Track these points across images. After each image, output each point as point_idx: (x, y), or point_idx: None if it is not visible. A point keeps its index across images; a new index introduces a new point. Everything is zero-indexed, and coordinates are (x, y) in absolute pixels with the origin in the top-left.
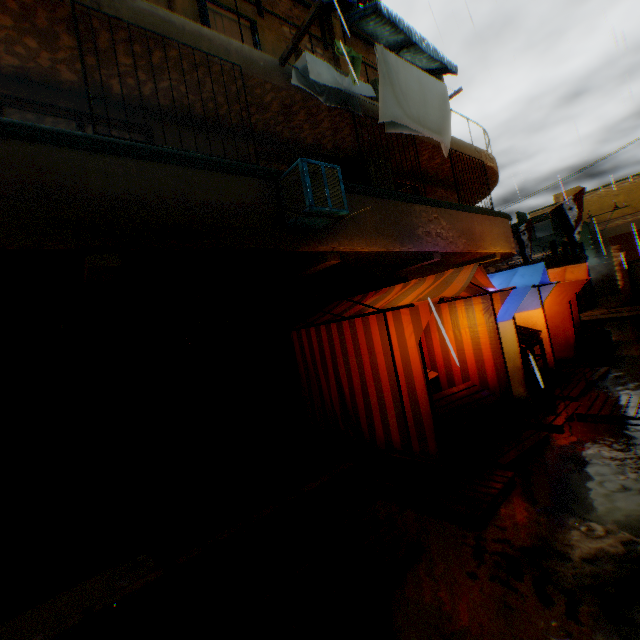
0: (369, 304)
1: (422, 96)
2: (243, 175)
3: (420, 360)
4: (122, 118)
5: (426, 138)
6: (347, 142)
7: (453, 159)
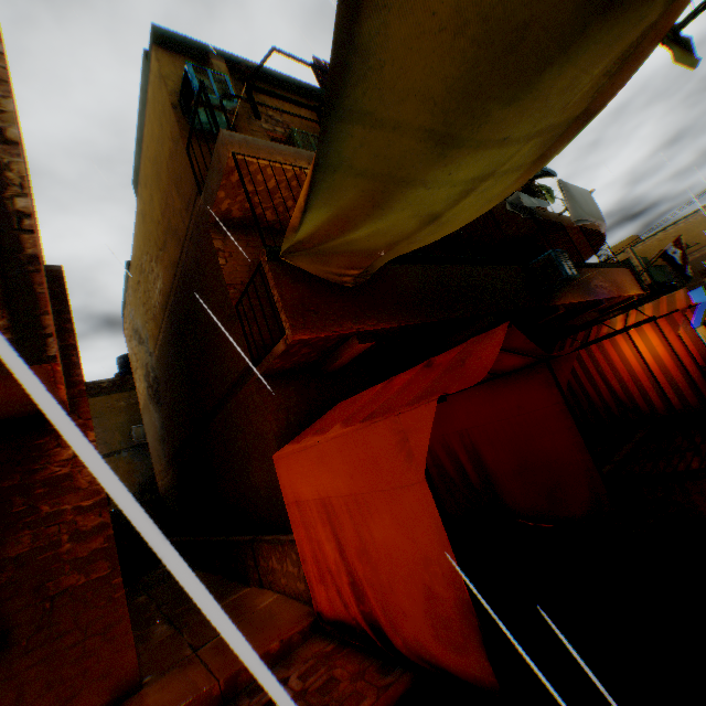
0: (607, 330)
1: (583, 200)
2: (515, 266)
3: (680, 345)
4: (419, 248)
5: (566, 223)
6: (518, 236)
7: (584, 233)
